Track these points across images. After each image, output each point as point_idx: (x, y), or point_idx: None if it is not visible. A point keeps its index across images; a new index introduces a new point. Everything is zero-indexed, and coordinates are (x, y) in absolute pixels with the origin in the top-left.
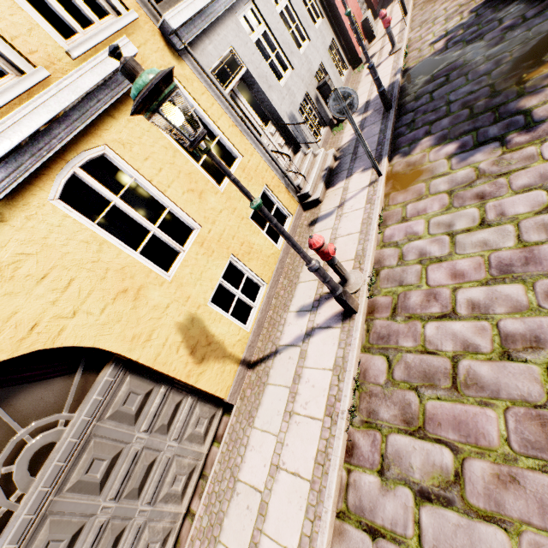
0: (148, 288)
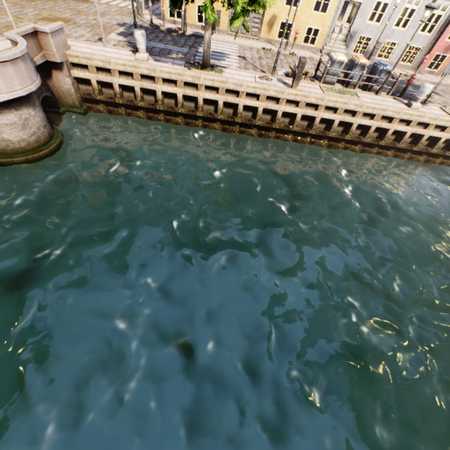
0: (281, 1)
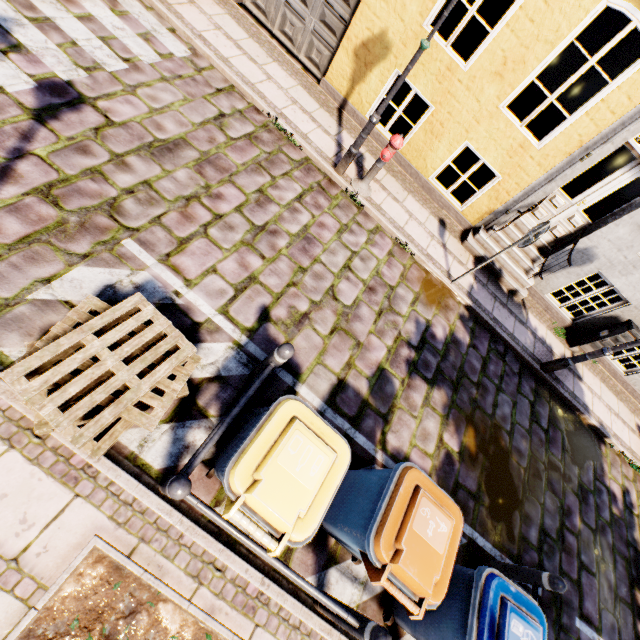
0: None
